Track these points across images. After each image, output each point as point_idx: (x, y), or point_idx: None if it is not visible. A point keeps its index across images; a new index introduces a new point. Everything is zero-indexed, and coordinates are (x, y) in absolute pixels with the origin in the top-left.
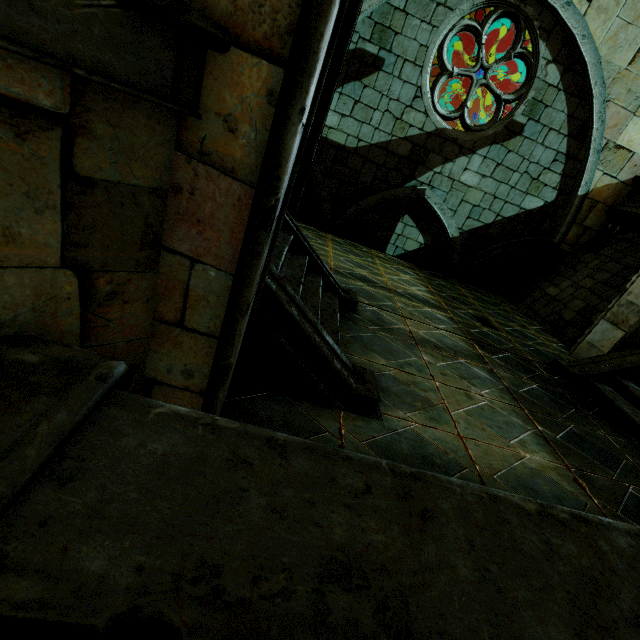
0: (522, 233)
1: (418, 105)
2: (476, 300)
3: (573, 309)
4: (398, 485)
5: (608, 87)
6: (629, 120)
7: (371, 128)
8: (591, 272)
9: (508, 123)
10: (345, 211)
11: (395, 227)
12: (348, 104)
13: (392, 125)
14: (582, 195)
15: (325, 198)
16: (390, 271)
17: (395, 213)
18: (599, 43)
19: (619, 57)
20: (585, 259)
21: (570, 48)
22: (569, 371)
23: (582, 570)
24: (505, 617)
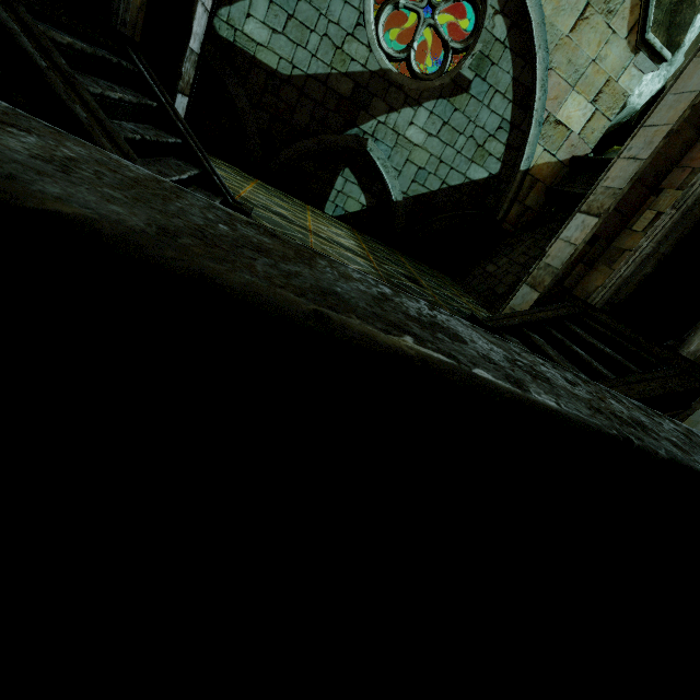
0: (467, 206)
1: (361, 35)
2: (414, 268)
3: (506, 283)
4: (3, 110)
5: (551, 53)
6: (569, 94)
7: (308, 54)
8: (526, 249)
9: (455, 76)
10: (278, 155)
11: (335, 181)
12: (280, 17)
13: (332, 55)
14: (524, 170)
15: (253, 133)
16: (320, 222)
17: (335, 164)
18: (544, 1)
19: (562, 21)
20: (523, 238)
21: (517, 1)
22: (481, 322)
23: (257, 243)
24: (35, 171)
